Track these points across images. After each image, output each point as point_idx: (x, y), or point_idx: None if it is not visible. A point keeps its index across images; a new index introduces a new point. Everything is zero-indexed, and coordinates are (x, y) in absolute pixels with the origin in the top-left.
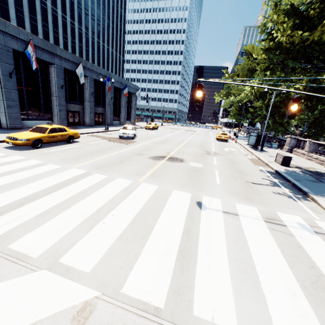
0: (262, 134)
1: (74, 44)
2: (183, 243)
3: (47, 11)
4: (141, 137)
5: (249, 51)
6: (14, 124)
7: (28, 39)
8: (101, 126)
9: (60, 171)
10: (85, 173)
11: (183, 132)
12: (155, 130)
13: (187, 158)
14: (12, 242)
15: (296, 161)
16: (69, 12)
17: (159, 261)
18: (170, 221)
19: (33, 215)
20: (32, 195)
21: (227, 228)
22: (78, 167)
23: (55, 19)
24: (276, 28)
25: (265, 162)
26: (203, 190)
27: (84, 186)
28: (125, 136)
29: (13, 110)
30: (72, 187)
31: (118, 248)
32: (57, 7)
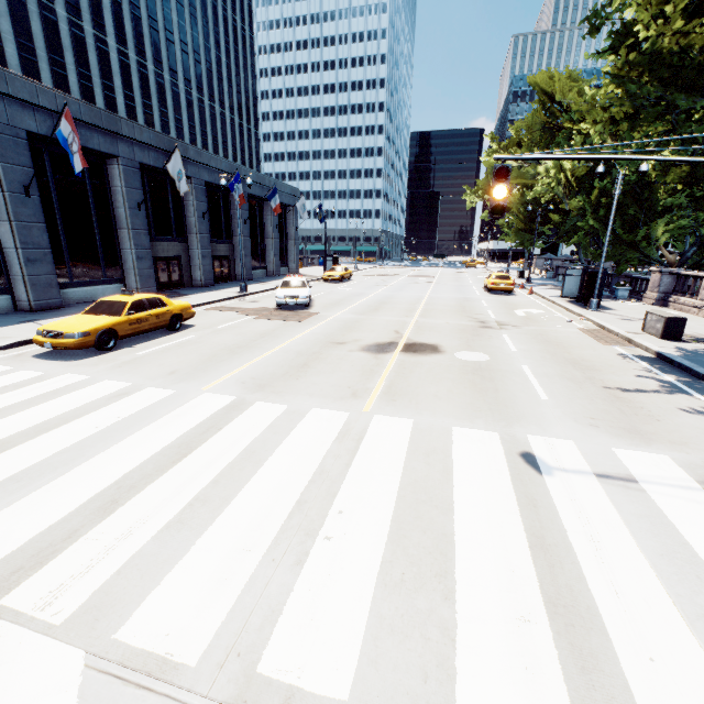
0: (599, 270)
1: (150, 110)
2: (546, 579)
3: (86, 44)
4: (323, 301)
5: (542, 86)
6: (44, 298)
7: (58, 106)
8: (228, 284)
9: (175, 403)
10: (233, 403)
11: (406, 281)
12: (345, 282)
13: (445, 341)
14: (120, 623)
15: (689, 326)
16: (133, 41)
17: (512, 643)
18: (485, 514)
19: (150, 531)
20: (132, 476)
21: (630, 522)
22: (214, 390)
23: (103, 59)
24: (646, 19)
25: (622, 334)
26: (519, 420)
27: (243, 437)
28: (290, 304)
29: (40, 269)
30: (217, 444)
31: (392, 612)
32: (105, 32)
